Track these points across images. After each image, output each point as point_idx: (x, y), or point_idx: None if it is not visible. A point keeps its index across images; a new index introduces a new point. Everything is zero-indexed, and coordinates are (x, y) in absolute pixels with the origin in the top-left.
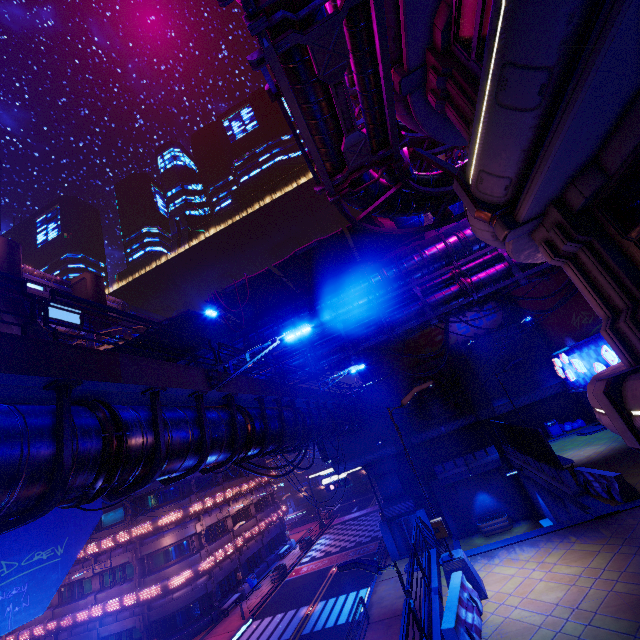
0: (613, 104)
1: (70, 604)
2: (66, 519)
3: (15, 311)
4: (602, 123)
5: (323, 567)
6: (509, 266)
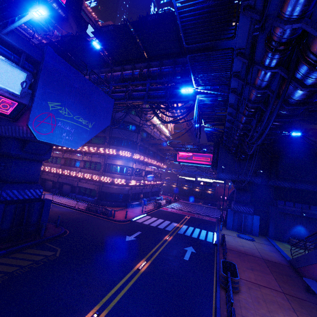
0: None
1: (69, 167)
2: (96, 112)
3: (76, 19)
4: None
5: (180, 213)
6: None
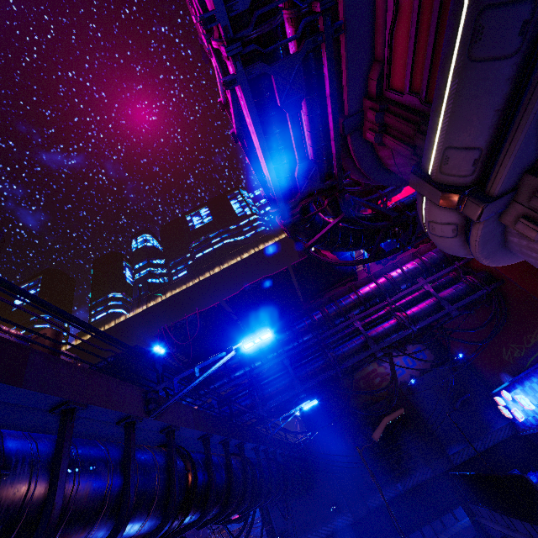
0: None
1: None
2: None
3: None
4: None
5: None
6: (437, 300)
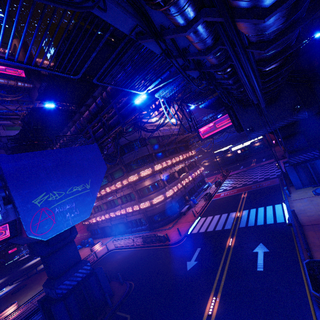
0: None
1: (111, 209)
2: (86, 170)
3: (40, 82)
4: None
5: (235, 193)
6: None
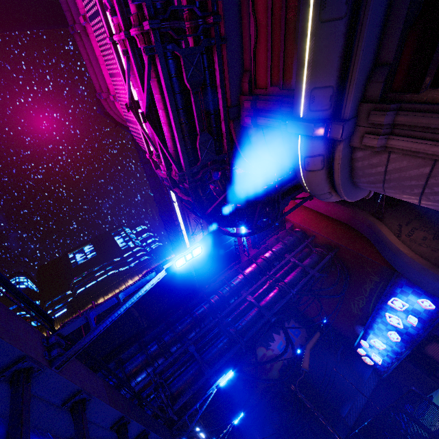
0: (383, 6)
1: None
2: None
3: None
4: (379, 23)
5: None
6: (302, 268)
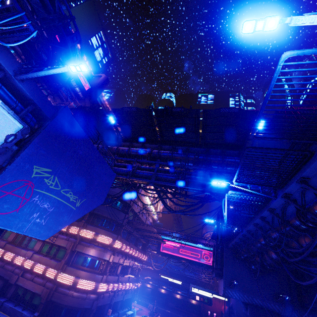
0: None
1: (17, 247)
2: (92, 187)
3: (91, 101)
4: None
5: None
6: None
